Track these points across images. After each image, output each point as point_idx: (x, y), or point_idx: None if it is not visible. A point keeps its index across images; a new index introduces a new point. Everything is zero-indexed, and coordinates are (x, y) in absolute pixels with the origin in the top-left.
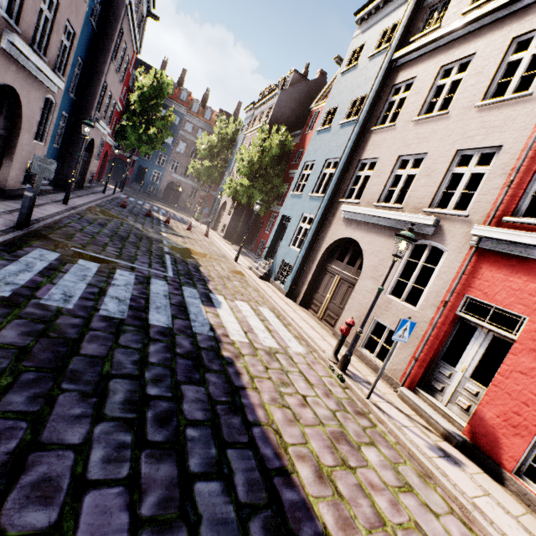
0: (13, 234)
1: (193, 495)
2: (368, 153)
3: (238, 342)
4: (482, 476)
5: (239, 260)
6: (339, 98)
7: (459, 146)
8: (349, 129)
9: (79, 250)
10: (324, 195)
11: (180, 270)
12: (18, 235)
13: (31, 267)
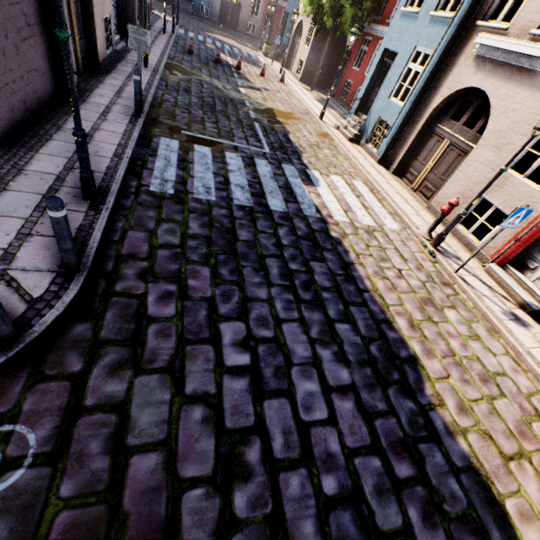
0: (139, 125)
1: (335, 330)
2: None
3: (341, 222)
4: None
5: (324, 115)
6: None
7: None
8: None
9: (188, 133)
10: (454, 15)
11: (273, 142)
12: (142, 125)
13: (169, 161)
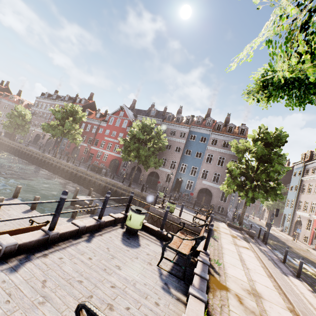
0: None
1: None
2: (300, 199)
3: (271, 232)
4: (313, 250)
5: (273, 227)
6: (292, 184)
7: (311, 201)
8: (295, 193)
9: None
10: (292, 209)
11: (257, 225)
12: None
13: None
